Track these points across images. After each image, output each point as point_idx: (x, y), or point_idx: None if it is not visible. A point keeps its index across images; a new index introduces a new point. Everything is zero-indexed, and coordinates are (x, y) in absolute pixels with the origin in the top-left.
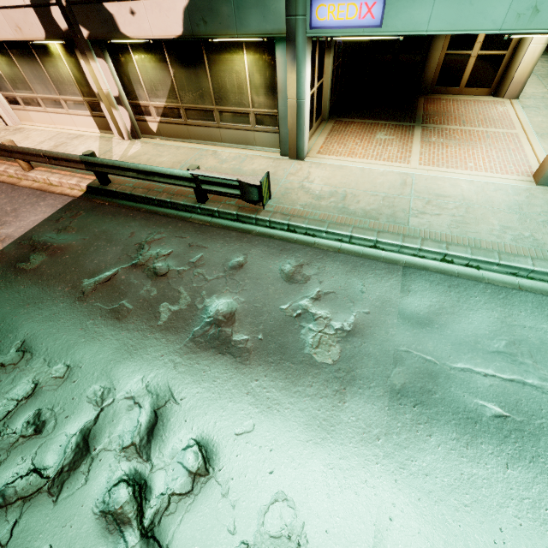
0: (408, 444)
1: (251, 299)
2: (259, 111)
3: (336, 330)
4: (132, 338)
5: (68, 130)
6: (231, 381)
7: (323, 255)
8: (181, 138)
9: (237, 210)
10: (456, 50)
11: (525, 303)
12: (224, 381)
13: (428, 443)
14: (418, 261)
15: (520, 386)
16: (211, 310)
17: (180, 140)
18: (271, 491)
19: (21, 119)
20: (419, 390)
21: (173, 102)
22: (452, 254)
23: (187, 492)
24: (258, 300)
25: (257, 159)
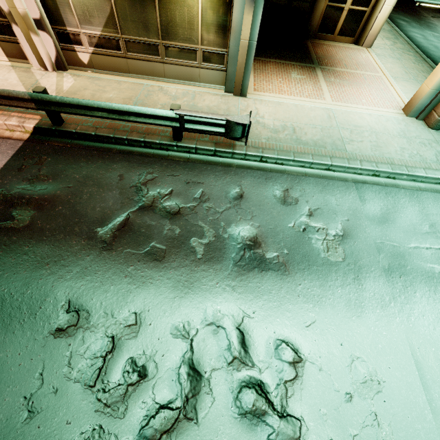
0: (407, 301)
1: (263, 223)
2: (208, 49)
3: (334, 236)
4: (182, 275)
5: None
6: (283, 290)
7: (298, 180)
8: (119, 71)
9: (214, 146)
10: (335, 2)
11: (428, 199)
12: (278, 291)
13: (416, 297)
14: (359, 177)
15: None
16: (236, 237)
17: (116, 74)
18: (347, 356)
19: None
20: (399, 266)
21: (111, 31)
22: (381, 170)
23: (295, 377)
24: (269, 223)
25: (205, 96)
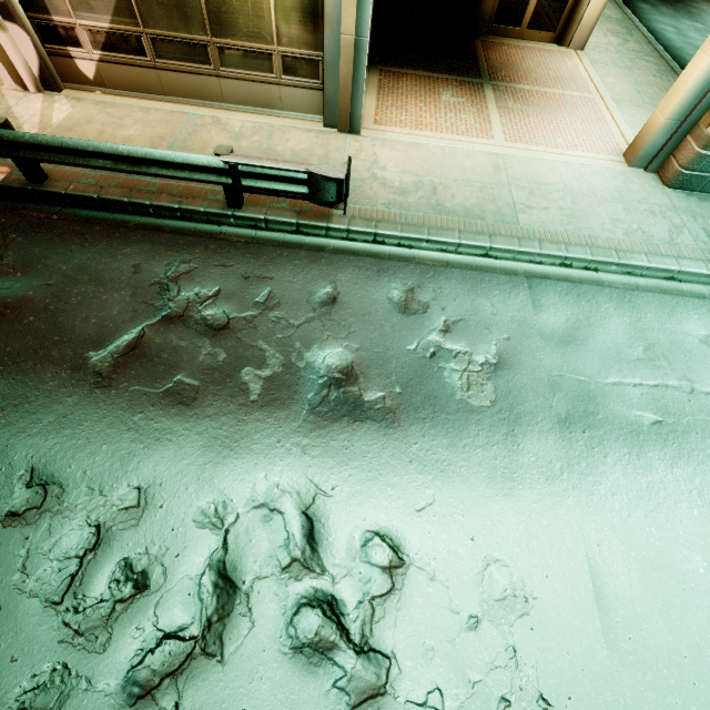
0: (590, 471)
1: (366, 343)
2: (290, 51)
3: (482, 365)
4: (221, 427)
5: None
6: (386, 452)
7: (433, 273)
8: (147, 92)
9: (296, 216)
10: None
11: (648, 304)
12: (377, 454)
13: (606, 464)
14: (537, 269)
15: (664, 390)
16: (319, 367)
17: (144, 97)
18: (480, 558)
19: None
20: (584, 414)
21: (126, 22)
22: (573, 257)
23: (390, 590)
24: (375, 343)
25: (291, 133)
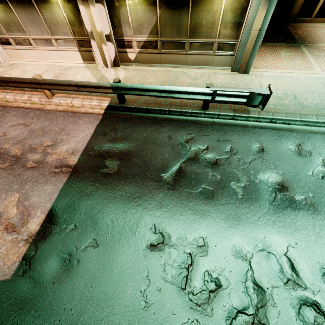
0: None
1: (286, 171)
2: (222, 41)
3: None
4: (230, 210)
5: (55, 63)
6: (316, 226)
7: (307, 136)
8: (153, 63)
9: (233, 112)
10: None
11: None
12: (312, 227)
13: None
14: None
15: None
16: (266, 182)
17: (151, 65)
18: None
19: (11, 56)
20: None
21: (153, 36)
22: None
23: None
24: (290, 171)
25: (217, 75)
